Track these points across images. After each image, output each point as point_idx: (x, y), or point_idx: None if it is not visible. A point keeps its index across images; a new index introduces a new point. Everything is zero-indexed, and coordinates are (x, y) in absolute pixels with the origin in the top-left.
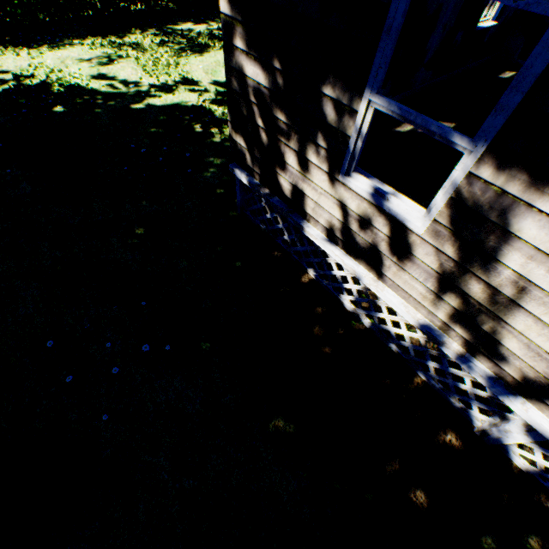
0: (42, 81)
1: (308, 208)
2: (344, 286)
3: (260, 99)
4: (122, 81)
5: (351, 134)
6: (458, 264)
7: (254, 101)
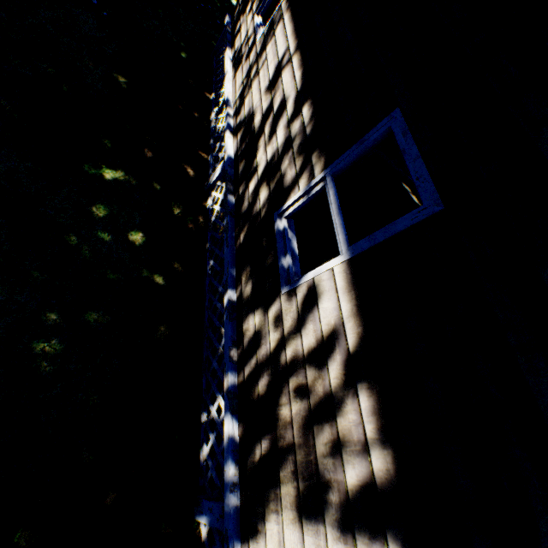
0: None
1: (237, 41)
2: (220, 100)
3: None
4: None
5: None
6: (257, 58)
7: None
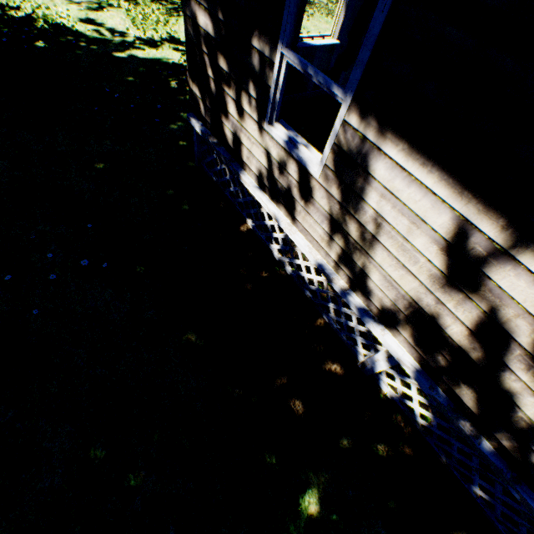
0: (27, 14)
1: (245, 158)
2: (273, 235)
3: (209, 50)
4: (109, 28)
5: (271, 85)
6: (341, 205)
7: (205, 51)
